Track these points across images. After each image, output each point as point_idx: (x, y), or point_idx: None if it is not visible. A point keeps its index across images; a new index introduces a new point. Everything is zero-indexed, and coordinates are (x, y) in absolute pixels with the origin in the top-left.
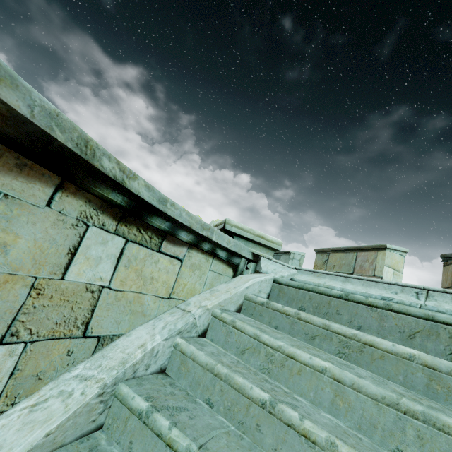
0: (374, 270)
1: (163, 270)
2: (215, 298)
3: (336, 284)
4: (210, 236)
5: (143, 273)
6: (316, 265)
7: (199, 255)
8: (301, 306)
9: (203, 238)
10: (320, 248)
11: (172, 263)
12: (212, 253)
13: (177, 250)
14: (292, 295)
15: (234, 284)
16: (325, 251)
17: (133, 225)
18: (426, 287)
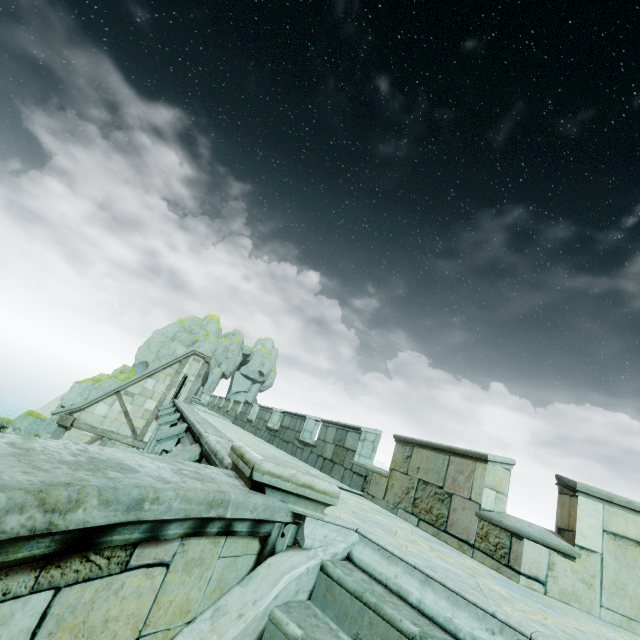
0: (471, 491)
1: (131, 595)
2: (218, 639)
3: (412, 586)
4: (222, 513)
5: (88, 623)
6: (395, 461)
7: (202, 541)
8: (357, 633)
9: (211, 518)
10: (401, 436)
11: (150, 575)
12: (224, 534)
13: (162, 550)
14: (346, 606)
15: (255, 588)
16: (409, 441)
17: (75, 557)
18: (534, 638)
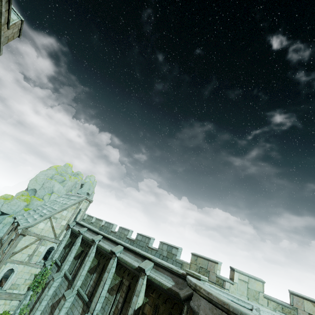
0: (214, 270)
1: None
2: None
3: (221, 293)
4: None
5: None
6: (192, 260)
7: None
8: None
9: None
10: (194, 253)
11: None
12: None
13: None
14: None
15: None
16: (196, 255)
17: None
18: (238, 298)
